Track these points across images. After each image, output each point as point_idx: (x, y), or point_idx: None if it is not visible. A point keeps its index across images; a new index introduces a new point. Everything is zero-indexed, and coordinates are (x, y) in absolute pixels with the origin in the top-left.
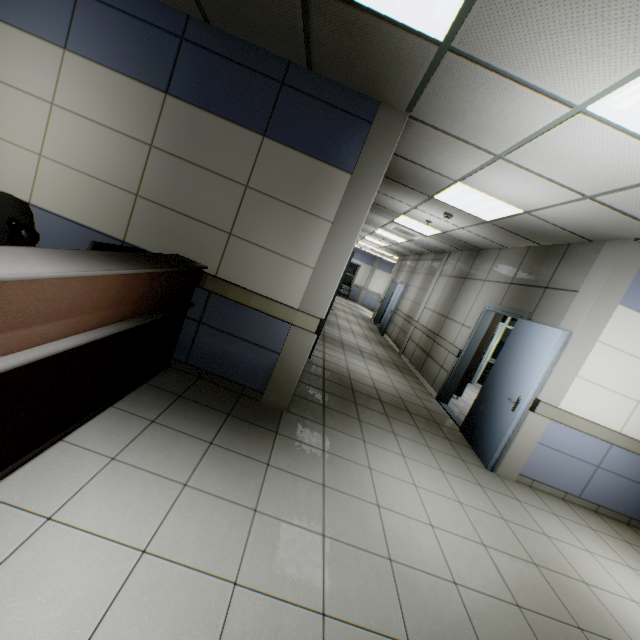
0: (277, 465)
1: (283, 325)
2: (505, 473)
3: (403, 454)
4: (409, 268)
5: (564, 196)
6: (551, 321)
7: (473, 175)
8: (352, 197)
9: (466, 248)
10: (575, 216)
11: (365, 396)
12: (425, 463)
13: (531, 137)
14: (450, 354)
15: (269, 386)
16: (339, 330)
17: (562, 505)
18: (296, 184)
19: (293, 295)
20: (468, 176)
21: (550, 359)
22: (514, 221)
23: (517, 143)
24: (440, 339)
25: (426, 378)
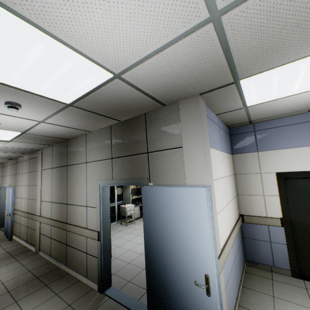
0: None
1: None
2: None
3: None
4: (11, 172)
5: (183, 19)
6: (173, 179)
7: None
8: None
9: (55, 142)
10: (171, 70)
11: None
12: None
13: None
14: (89, 238)
15: None
16: None
17: None
18: None
19: None
20: None
21: (210, 220)
22: (100, 96)
23: None
24: (72, 227)
25: (77, 270)
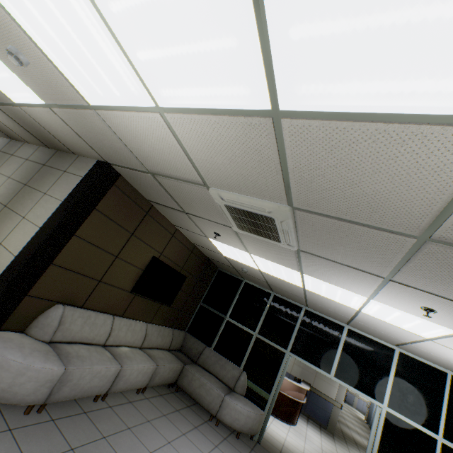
0: (336, 443)
1: (331, 404)
2: None
3: None
4: None
5: None
6: None
7: None
8: None
9: None
10: None
11: (360, 445)
12: None
13: None
14: None
15: (328, 424)
16: (344, 419)
17: None
18: None
19: (333, 395)
20: None
21: None
22: None
23: None
24: None
25: None
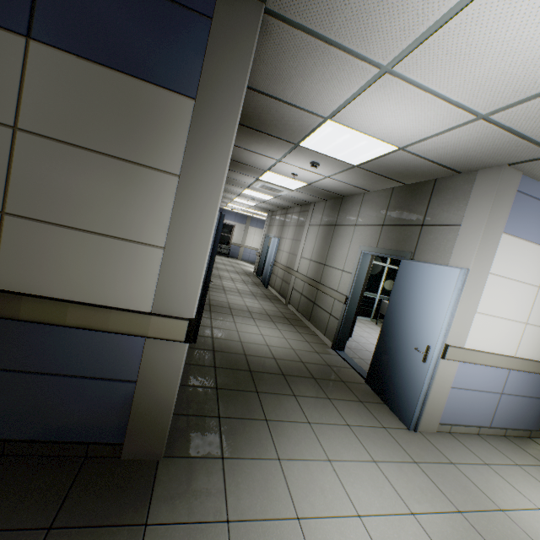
0: None
1: (133, 339)
2: (426, 427)
3: (328, 457)
4: (279, 222)
5: (453, 120)
6: (438, 259)
7: (348, 106)
8: (202, 134)
9: (330, 197)
10: (455, 145)
11: (266, 375)
12: (355, 459)
13: (440, 22)
14: (336, 301)
15: (129, 432)
16: (225, 293)
17: (482, 444)
18: (107, 119)
19: (139, 293)
20: (341, 109)
21: (453, 301)
22: (384, 161)
23: (416, 39)
24: (323, 287)
25: (317, 327)
